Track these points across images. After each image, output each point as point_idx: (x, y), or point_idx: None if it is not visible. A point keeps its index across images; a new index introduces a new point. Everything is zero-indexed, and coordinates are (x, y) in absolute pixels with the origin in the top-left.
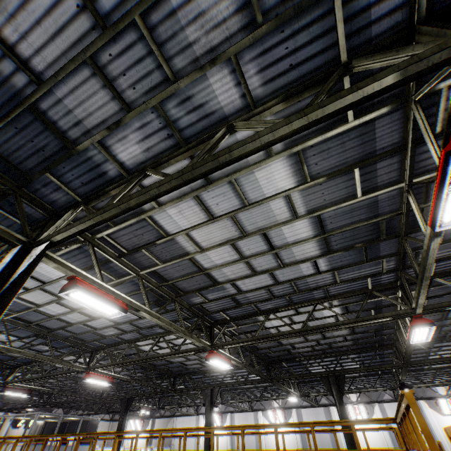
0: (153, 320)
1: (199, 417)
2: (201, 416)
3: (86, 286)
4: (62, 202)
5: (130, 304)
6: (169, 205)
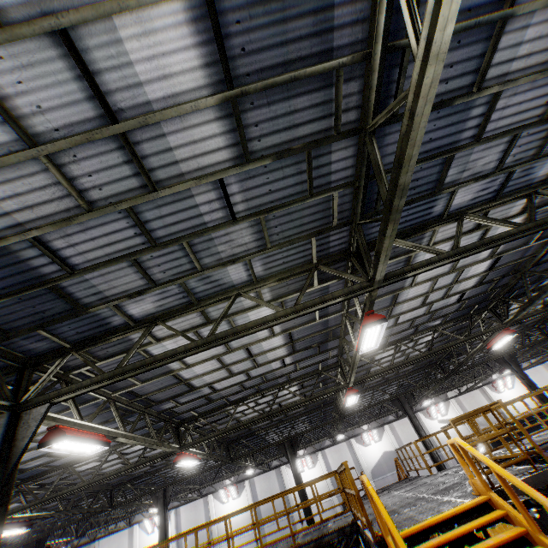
0: (129, 442)
1: (133, 528)
2: (136, 525)
3: (73, 433)
4: (41, 349)
5: (108, 433)
6: (168, 340)
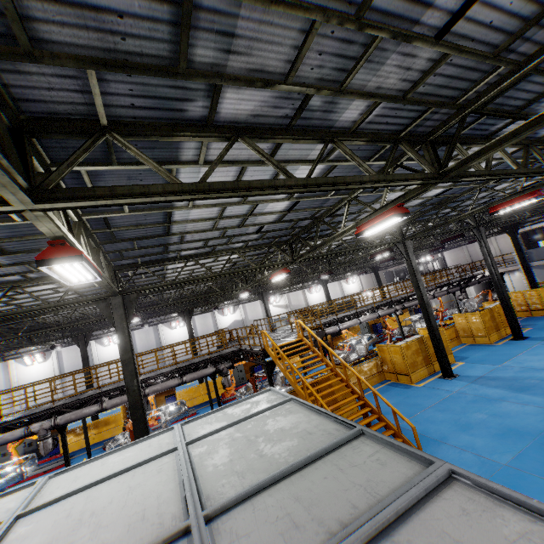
0: None
1: (9, 363)
2: (12, 361)
3: None
4: (125, 263)
5: None
6: (183, 263)
